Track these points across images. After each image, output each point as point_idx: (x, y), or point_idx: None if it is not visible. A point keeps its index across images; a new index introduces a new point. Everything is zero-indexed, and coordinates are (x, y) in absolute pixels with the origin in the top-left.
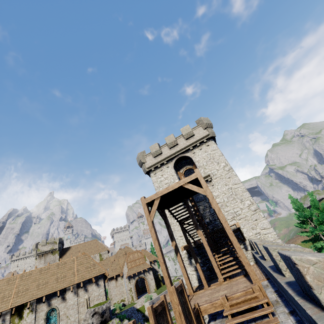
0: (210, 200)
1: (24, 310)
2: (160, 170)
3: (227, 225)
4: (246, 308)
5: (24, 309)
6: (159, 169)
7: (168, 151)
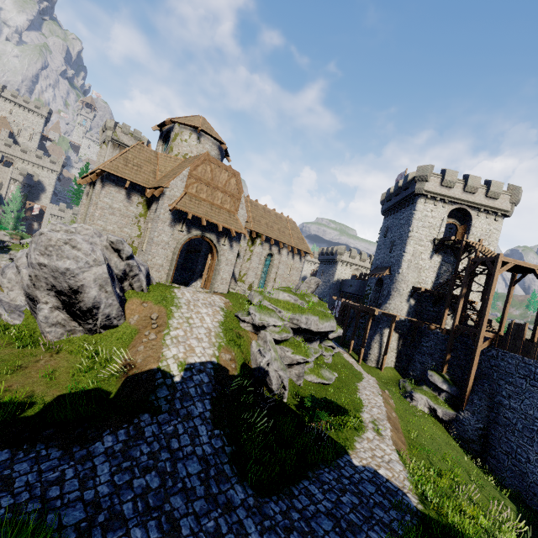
0: None
1: (257, 239)
2: (435, 204)
3: None
4: None
5: (257, 238)
6: (433, 202)
7: (459, 192)
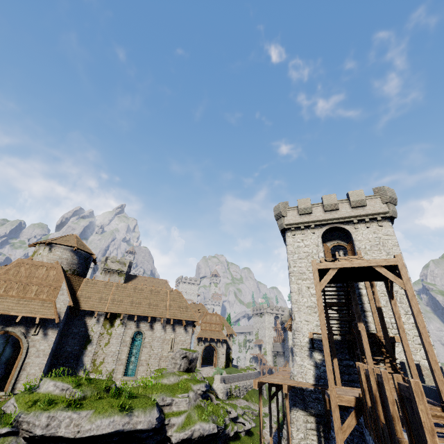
0: (410, 296)
1: (116, 320)
2: (302, 233)
3: (425, 331)
4: (434, 422)
5: (116, 318)
6: (300, 231)
7: (321, 214)
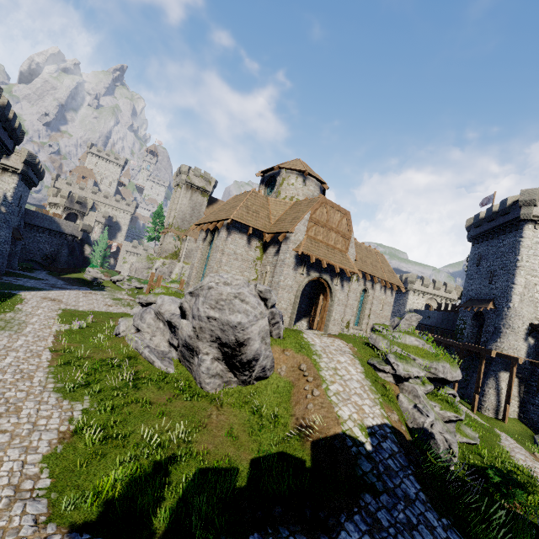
0: None
1: (354, 275)
2: None
3: None
4: None
5: (354, 274)
6: None
7: None
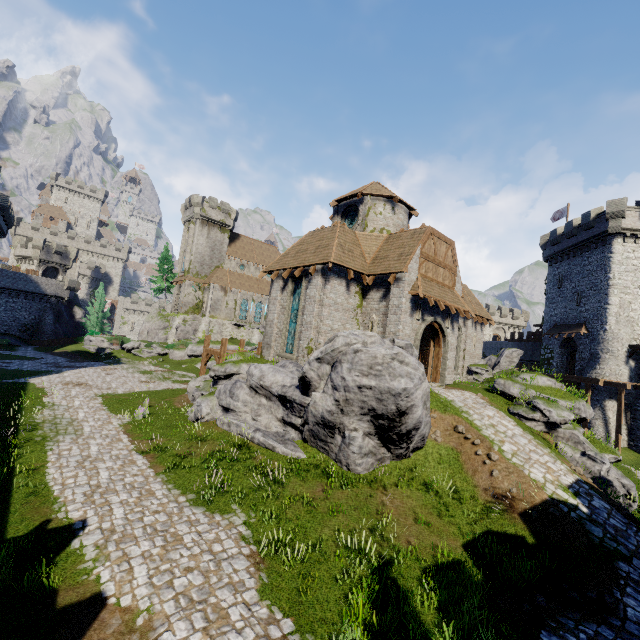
0: None
1: None
2: (636, 242)
3: None
4: None
5: None
6: (633, 240)
7: None
